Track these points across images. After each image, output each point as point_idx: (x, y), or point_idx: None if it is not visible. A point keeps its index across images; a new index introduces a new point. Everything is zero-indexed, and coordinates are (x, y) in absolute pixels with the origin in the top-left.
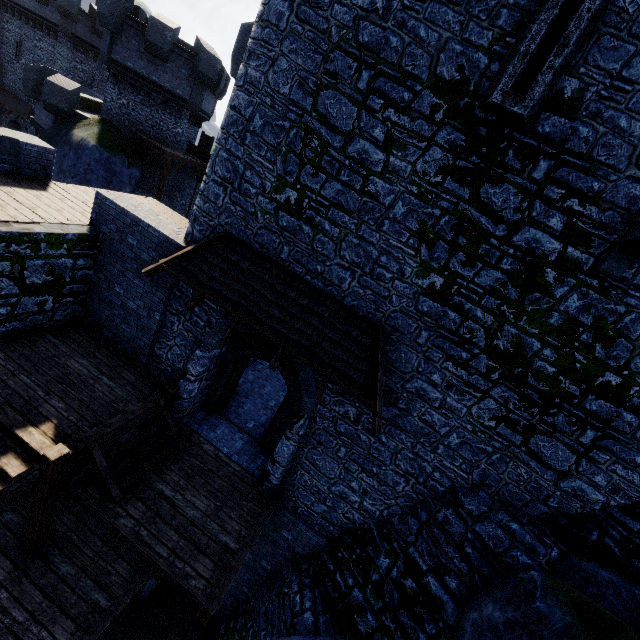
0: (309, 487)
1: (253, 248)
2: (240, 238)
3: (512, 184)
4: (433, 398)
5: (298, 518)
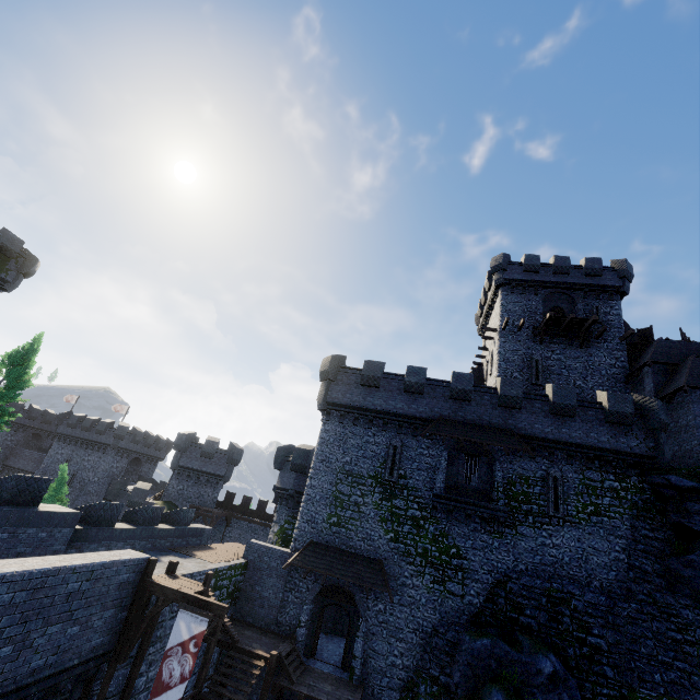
0: (376, 669)
1: (324, 544)
2: (317, 541)
3: (400, 498)
4: (409, 583)
5: (376, 698)
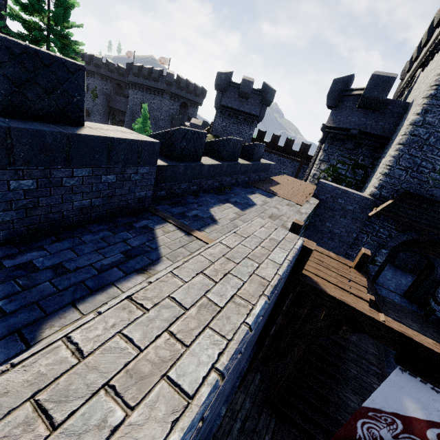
0: None
1: (425, 197)
2: (415, 193)
3: None
4: None
5: None
